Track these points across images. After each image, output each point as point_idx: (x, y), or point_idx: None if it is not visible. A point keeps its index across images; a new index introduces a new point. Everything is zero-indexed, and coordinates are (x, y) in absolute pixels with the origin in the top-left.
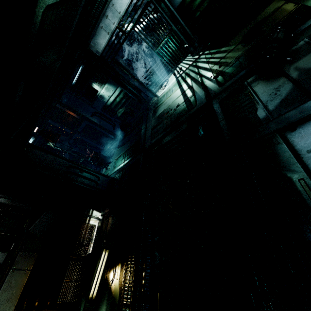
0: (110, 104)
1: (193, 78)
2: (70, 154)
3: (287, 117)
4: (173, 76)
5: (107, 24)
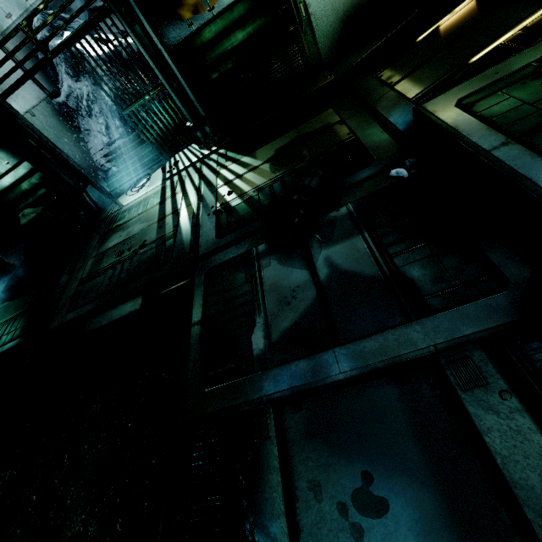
0: (1, 190)
1: (186, 196)
2: None
3: (293, 373)
4: (161, 173)
5: None
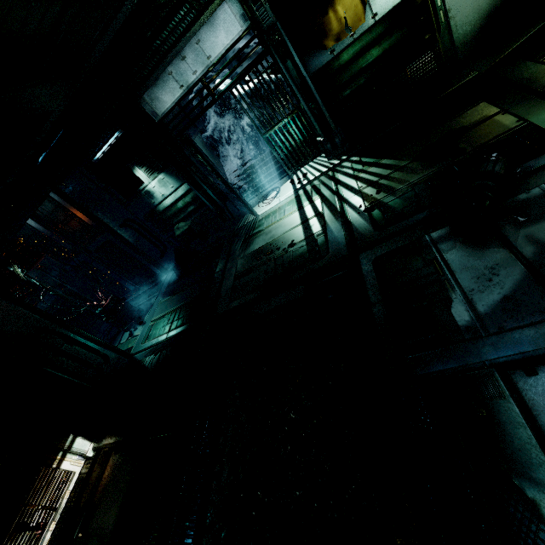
0: (163, 209)
1: (326, 200)
2: (59, 296)
3: (518, 340)
4: (290, 185)
5: (181, 70)
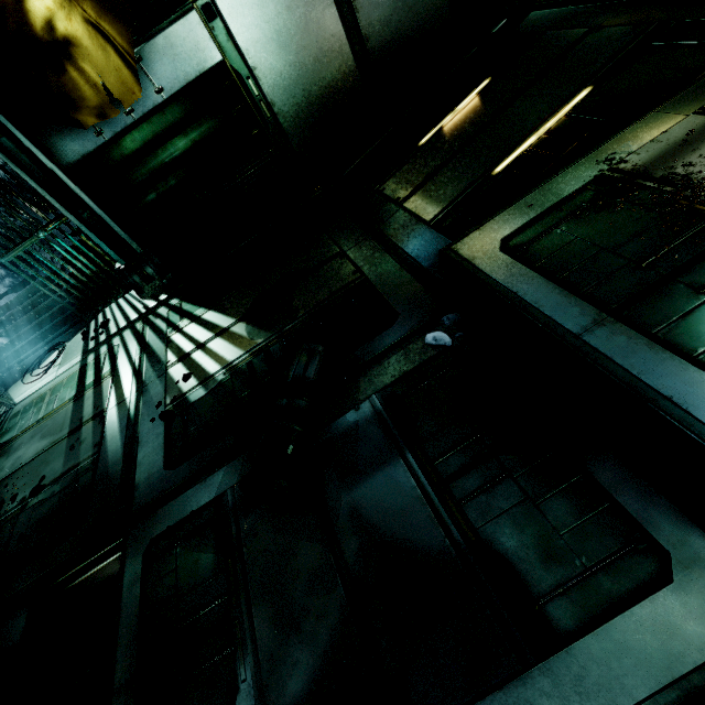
0: None
1: (119, 383)
2: None
3: None
4: (81, 340)
5: None
